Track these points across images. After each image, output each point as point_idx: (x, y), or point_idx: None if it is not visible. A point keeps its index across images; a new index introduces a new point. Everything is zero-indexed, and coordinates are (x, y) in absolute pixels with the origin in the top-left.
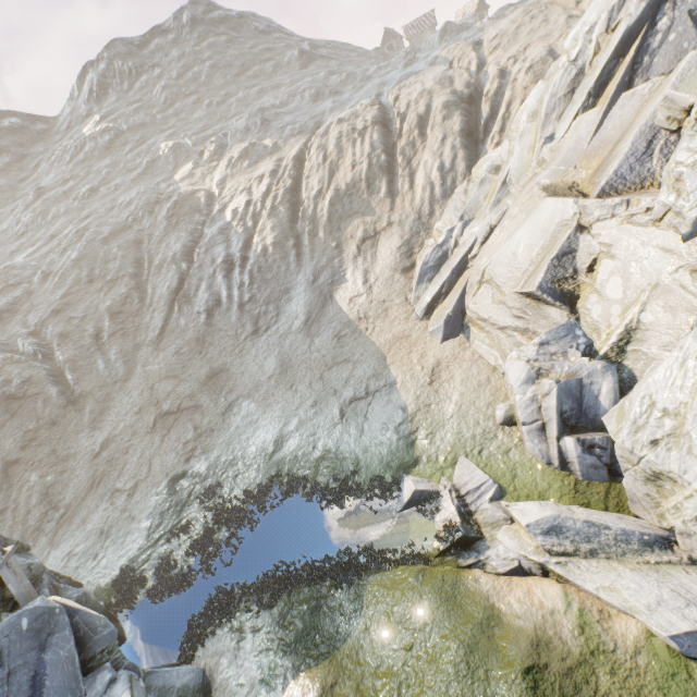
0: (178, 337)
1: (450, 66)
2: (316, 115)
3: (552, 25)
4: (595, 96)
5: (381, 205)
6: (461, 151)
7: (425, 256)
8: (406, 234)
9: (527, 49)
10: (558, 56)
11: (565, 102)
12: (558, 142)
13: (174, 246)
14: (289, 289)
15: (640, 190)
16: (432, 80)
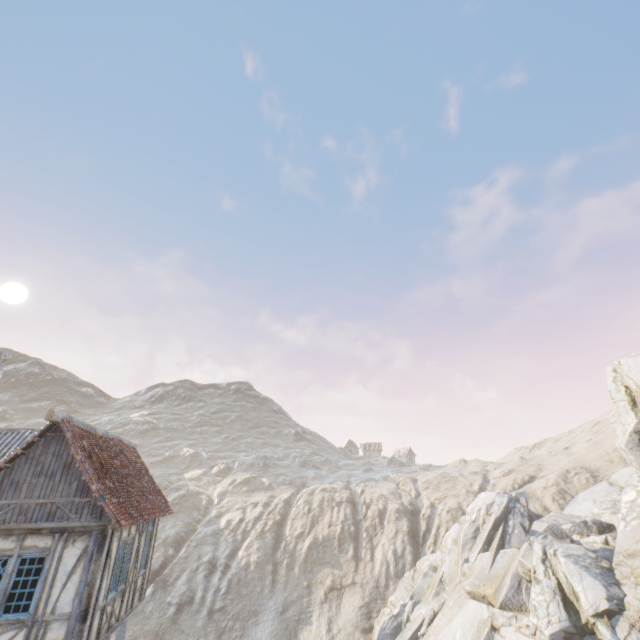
0: (138, 622)
1: (397, 485)
2: (303, 476)
3: (458, 490)
4: (487, 544)
5: (348, 563)
6: (408, 545)
7: (383, 621)
8: (367, 596)
9: (446, 498)
10: (464, 510)
11: (472, 541)
12: (471, 563)
13: (169, 530)
14: (258, 611)
15: (521, 611)
16: (388, 489)
